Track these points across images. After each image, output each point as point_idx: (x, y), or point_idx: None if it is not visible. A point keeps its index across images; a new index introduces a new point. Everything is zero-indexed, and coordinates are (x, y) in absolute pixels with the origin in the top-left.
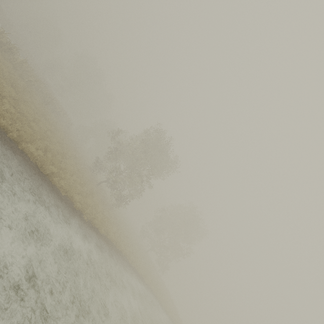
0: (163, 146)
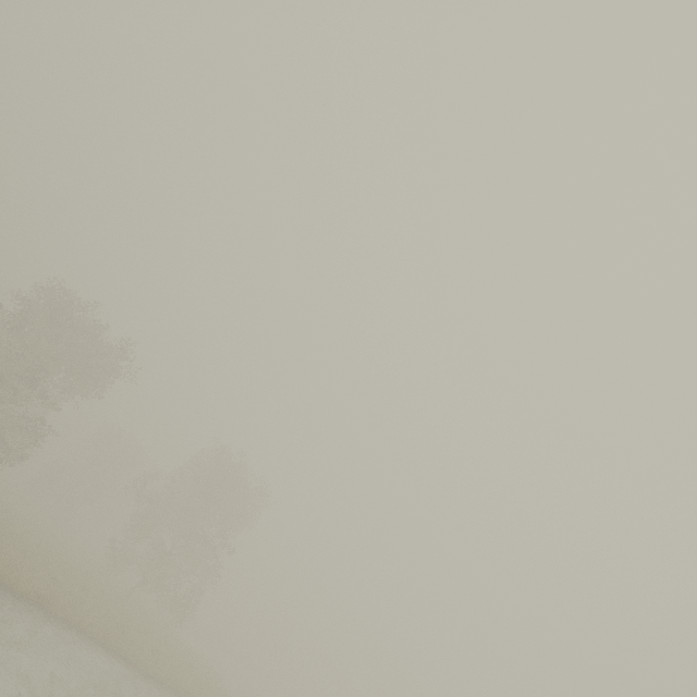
0: (69, 315)
